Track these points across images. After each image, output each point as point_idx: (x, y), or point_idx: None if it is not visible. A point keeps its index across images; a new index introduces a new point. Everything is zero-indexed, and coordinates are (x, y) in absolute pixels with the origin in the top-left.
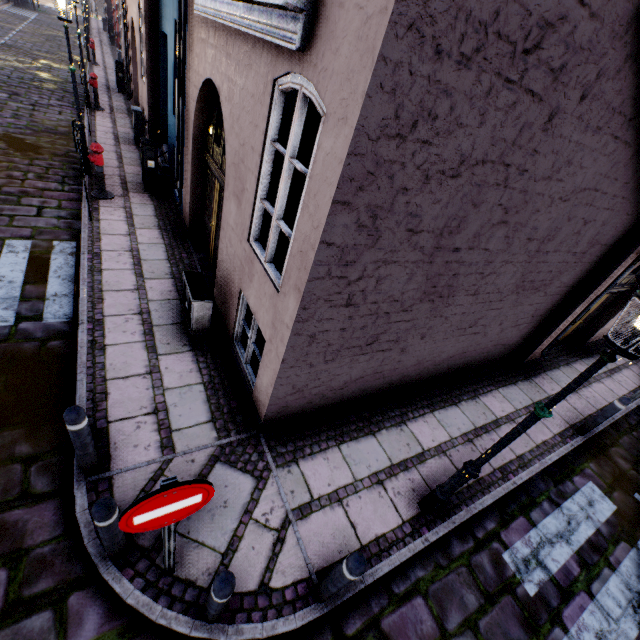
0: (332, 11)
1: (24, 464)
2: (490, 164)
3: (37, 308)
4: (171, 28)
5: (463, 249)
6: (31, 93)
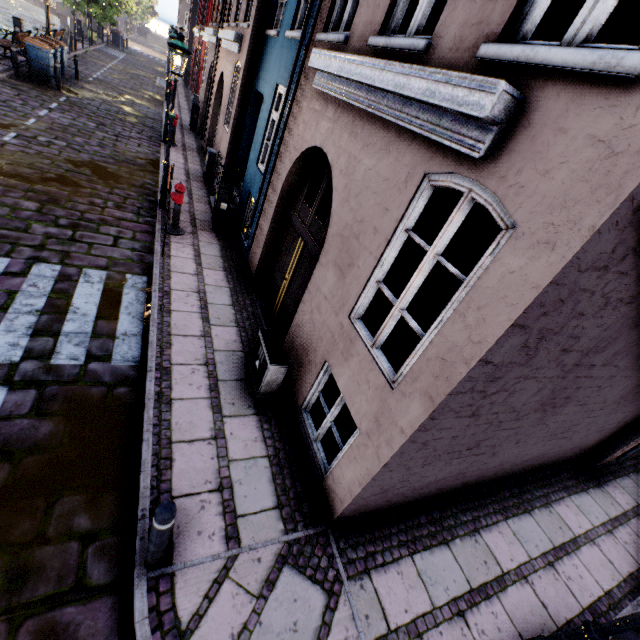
0: (543, 132)
1: (81, 542)
2: None
3: (107, 347)
4: (271, 90)
5: (597, 365)
6: (115, 124)
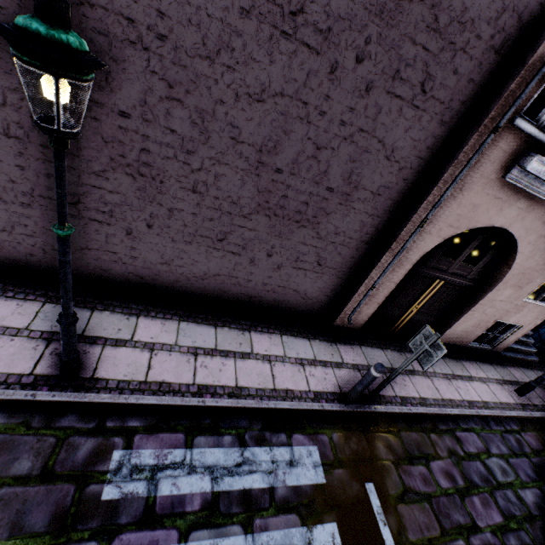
0: None
1: None
2: (103, 11)
3: None
4: None
5: (136, 117)
6: None
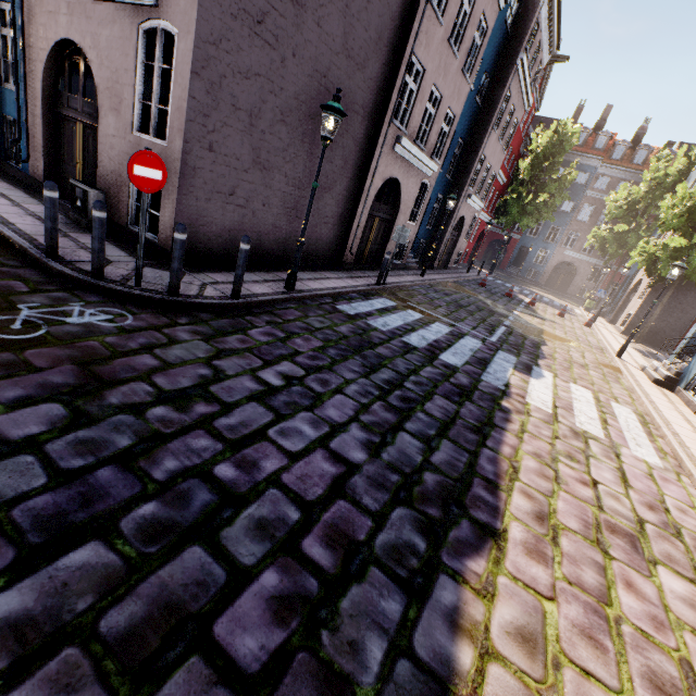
0: None
1: None
2: (263, 78)
3: None
4: None
5: (267, 133)
6: None
